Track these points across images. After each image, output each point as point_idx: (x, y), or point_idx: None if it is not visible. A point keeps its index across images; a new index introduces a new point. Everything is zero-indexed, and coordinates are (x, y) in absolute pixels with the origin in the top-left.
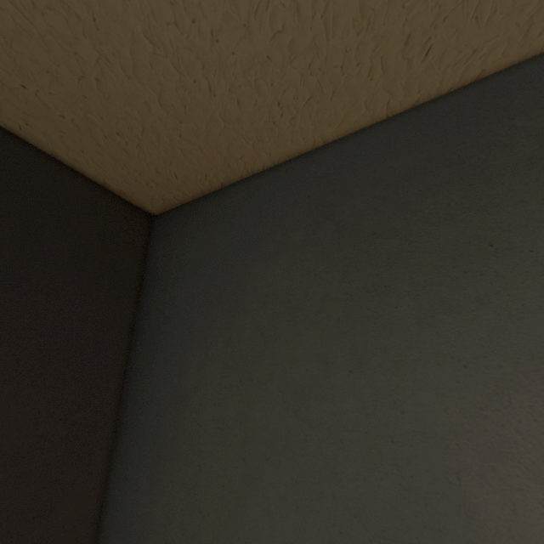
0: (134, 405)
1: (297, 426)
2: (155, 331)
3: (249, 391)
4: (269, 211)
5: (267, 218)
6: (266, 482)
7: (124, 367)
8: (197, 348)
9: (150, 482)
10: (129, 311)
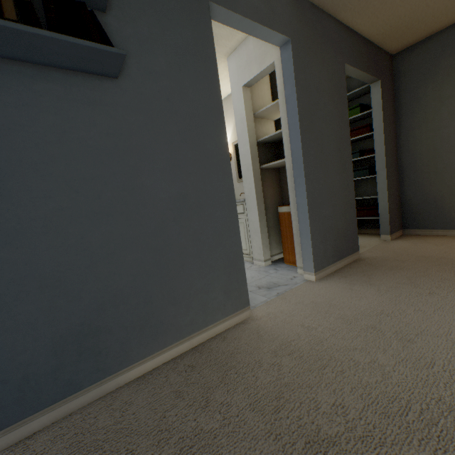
0: (400, 107)
1: (454, 91)
2: (403, 89)
3: (440, 90)
4: (446, 43)
5: (445, 46)
6: (446, 103)
7: (394, 101)
8: (421, 87)
9: (410, 118)
10: (392, 87)
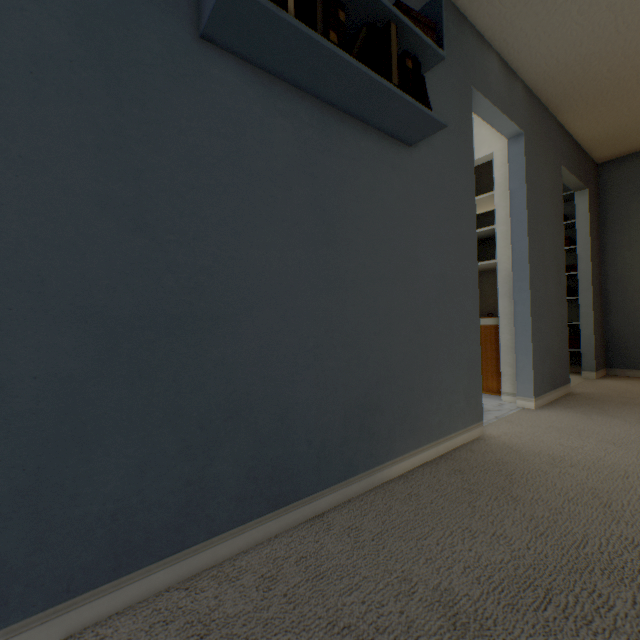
0: (606, 222)
1: None
2: (610, 202)
3: None
4: None
5: None
6: None
7: (598, 214)
8: (633, 203)
9: (619, 235)
10: (597, 198)
